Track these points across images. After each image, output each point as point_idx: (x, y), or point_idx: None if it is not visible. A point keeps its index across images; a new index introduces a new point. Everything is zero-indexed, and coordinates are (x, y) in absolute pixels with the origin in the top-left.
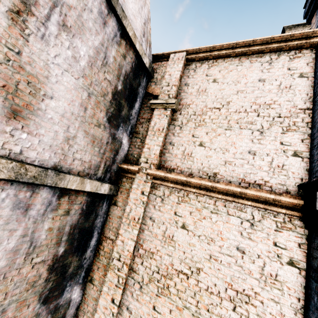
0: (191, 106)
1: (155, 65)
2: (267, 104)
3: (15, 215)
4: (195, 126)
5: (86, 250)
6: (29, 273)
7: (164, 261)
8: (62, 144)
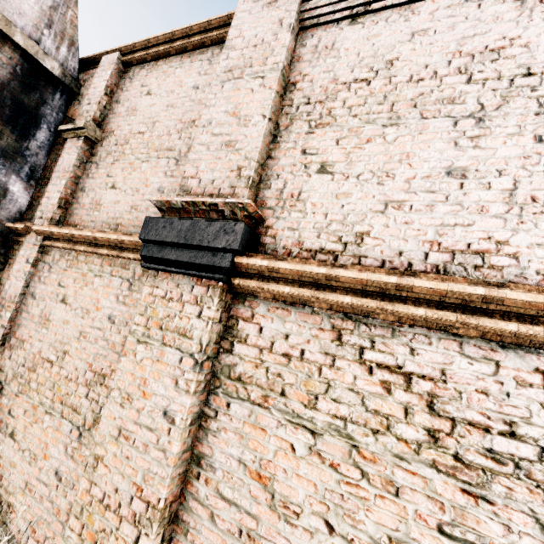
0: (115, 132)
1: (85, 76)
2: (192, 120)
3: None
4: (112, 162)
5: None
6: None
7: (33, 349)
8: None
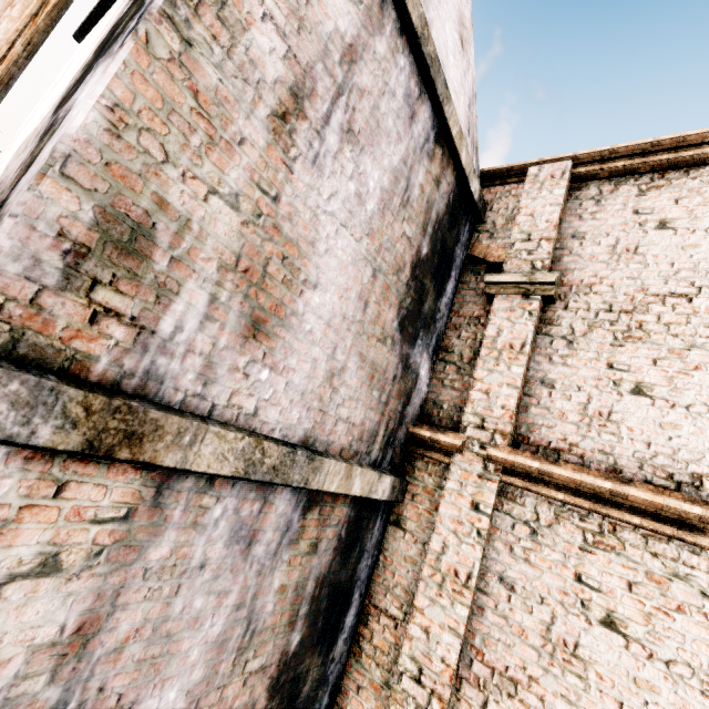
0: (595, 288)
1: (487, 194)
2: None
3: (230, 557)
4: (613, 342)
5: (336, 638)
6: (237, 697)
7: None
8: (321, 388)
